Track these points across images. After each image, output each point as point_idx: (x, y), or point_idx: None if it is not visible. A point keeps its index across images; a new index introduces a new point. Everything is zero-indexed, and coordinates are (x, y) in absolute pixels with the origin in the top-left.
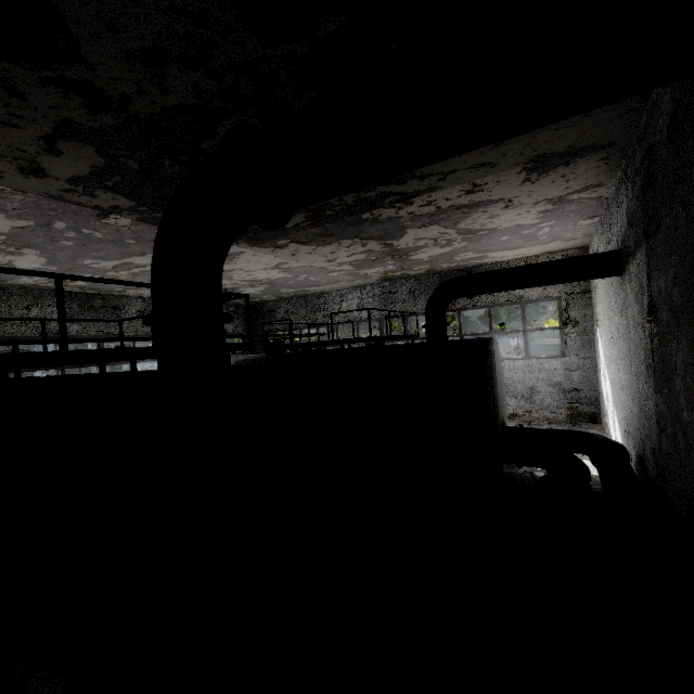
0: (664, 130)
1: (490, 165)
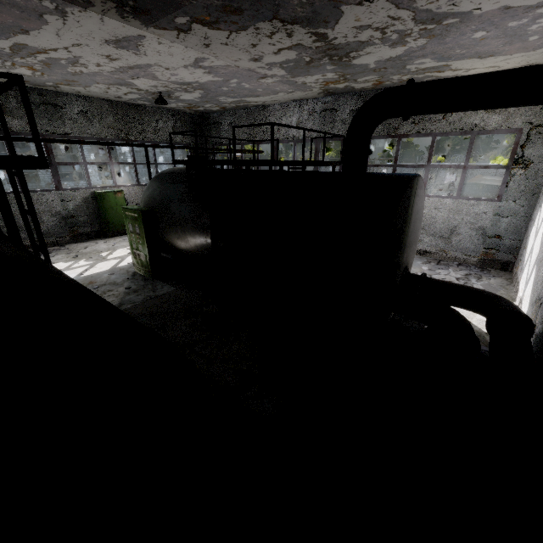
0: None
1: None
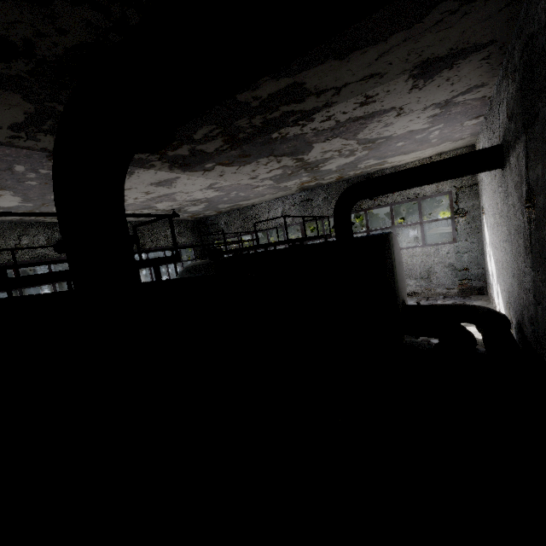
0: (542, 18)
1: (379, 75)
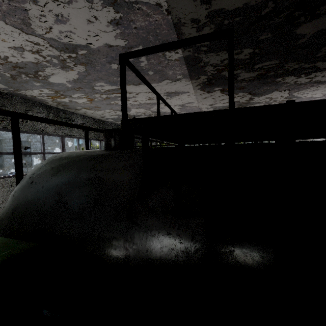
0: None
1: None
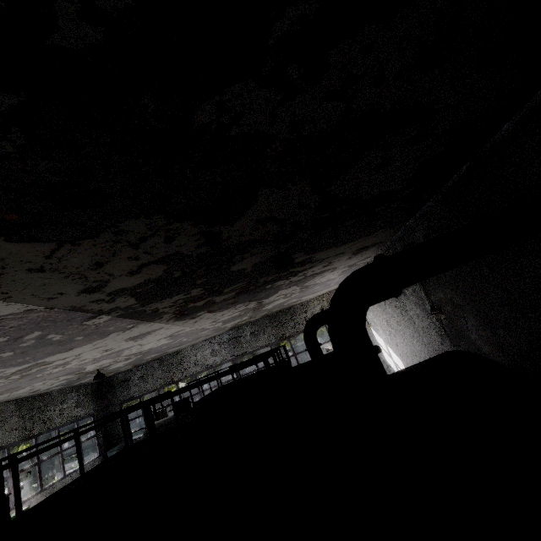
0: (421, 238)
1: (343, 253)
